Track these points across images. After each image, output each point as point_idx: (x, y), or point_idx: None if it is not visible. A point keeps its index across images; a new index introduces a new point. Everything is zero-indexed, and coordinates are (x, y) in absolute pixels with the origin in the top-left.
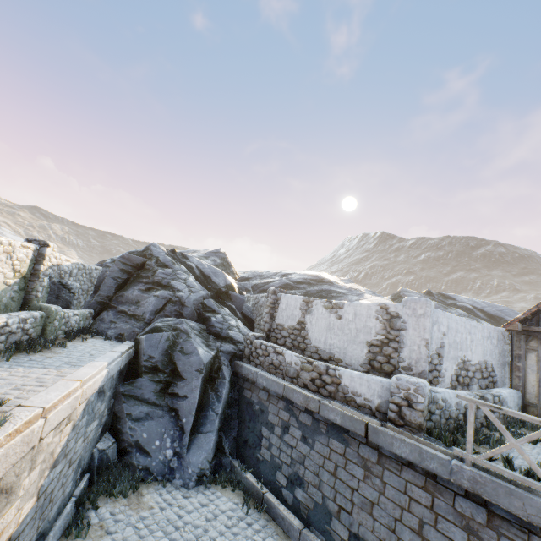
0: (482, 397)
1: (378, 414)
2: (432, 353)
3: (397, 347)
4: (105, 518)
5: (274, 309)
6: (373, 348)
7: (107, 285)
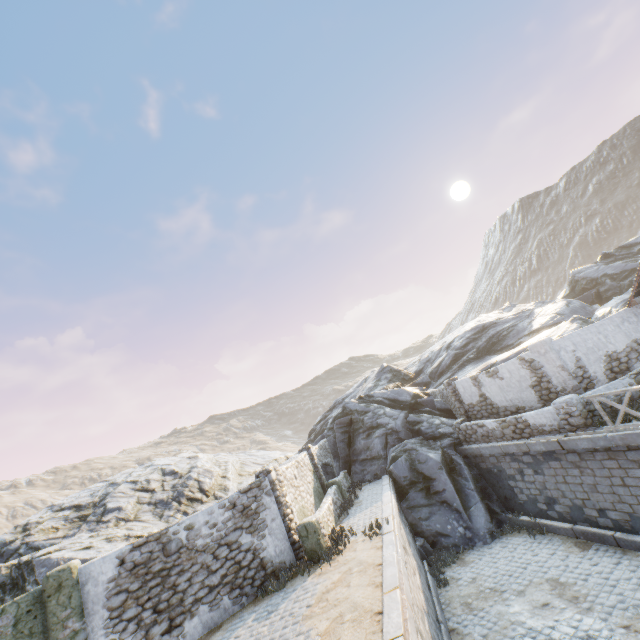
0: (638, 373)
1: (561, 431)
2: (572, 370)
3: (548, 380)
4: (451, 575)
5: (457, 396)
6: (535, 388)
7: (341, 448)
